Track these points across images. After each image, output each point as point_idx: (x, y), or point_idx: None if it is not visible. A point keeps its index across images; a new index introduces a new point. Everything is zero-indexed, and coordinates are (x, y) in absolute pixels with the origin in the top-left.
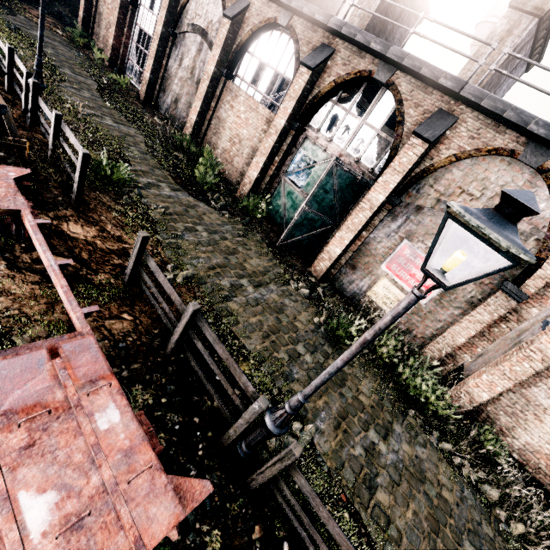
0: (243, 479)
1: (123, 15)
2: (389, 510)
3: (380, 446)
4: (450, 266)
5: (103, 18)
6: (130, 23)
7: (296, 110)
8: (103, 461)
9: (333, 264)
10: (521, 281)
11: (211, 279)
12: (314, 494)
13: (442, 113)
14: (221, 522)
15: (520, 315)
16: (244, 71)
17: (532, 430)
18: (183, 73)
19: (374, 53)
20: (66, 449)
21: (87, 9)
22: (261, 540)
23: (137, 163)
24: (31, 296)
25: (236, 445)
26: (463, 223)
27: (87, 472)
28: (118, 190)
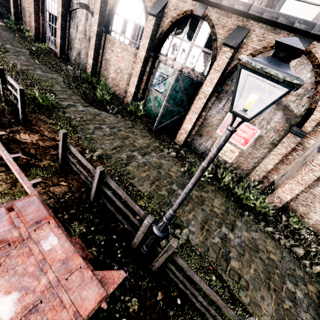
0: (148, 266)
1: (37, 5)
2: (239, 271)
3: (229, 235)
4: (249, 105)
5: (26, 10)
6: (42, 10)
7: (151, 44)
8: (48, 268)
9: (188, 135)
10: (301, 125)
11: (115, 155)
12: (189, 268)
13: (239, 28)
14: (136, 293)
15: (303, 146)
16: (115, 27)
17: (319, 212)
18: (80, 35)
19: None
20: (23, 265)
21: (15, 7)
22: (163, 299)
23: (60, 94)
24: (0, 180)
25: (140, 247)
26: (251, 69)
27: (38, 277)
28: (49, 111)
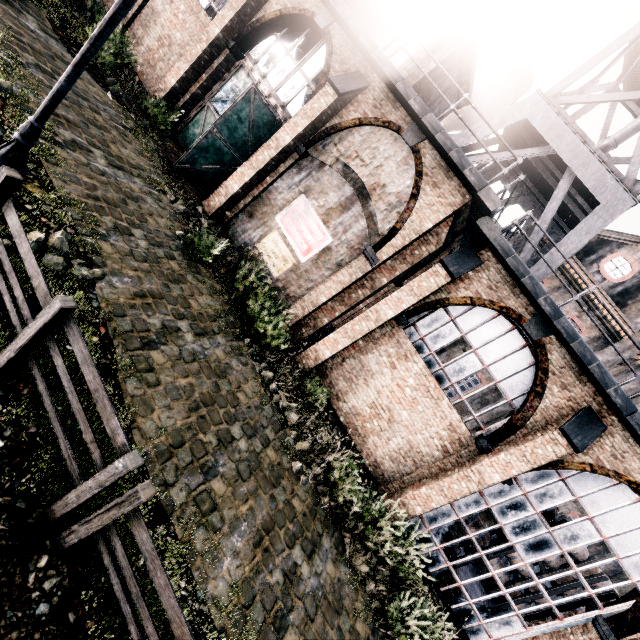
0: None
1: None
2: (159, 367)
3: (186, 335)
4: None
5: None
6: None
7: (236, 26)
8: None
9: (230, 204)
10: (379, 247)
11: None
12: (22, 230)
13: (358, 75)
14: None
15: (374, 284)
16: None
17: (359, 394)
18: None
19: None
20: None
21: None
22: None
23: None
24: None
25: None
26: None
27: None
28: None
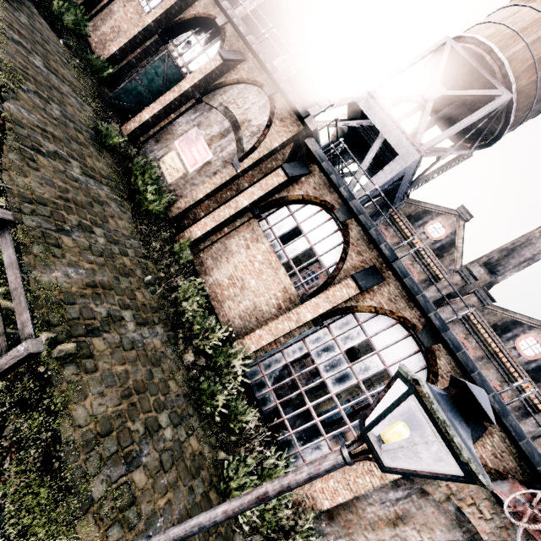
0: None
1: None
2: (42, 164)
3: (75, 168)
4: None
5: None
6: None
7: (164, 20)
8: None
9: (143, 130)
10: (242, 159)
11: None
12: None
13: (239, 53)
14: None
15: (239, 187)
16: None
17: (222, 270)
18: None
19: (219, 5)
20: None
21: None
22: None
23: None
24: None
25: None
26: None
27: None
28: None
